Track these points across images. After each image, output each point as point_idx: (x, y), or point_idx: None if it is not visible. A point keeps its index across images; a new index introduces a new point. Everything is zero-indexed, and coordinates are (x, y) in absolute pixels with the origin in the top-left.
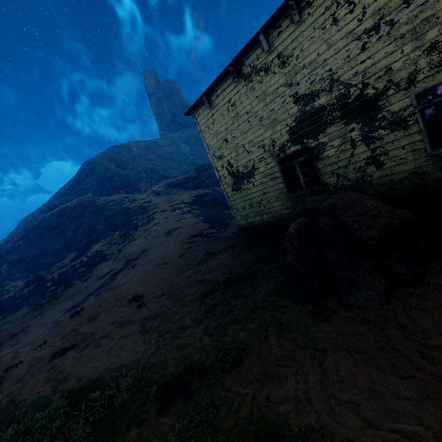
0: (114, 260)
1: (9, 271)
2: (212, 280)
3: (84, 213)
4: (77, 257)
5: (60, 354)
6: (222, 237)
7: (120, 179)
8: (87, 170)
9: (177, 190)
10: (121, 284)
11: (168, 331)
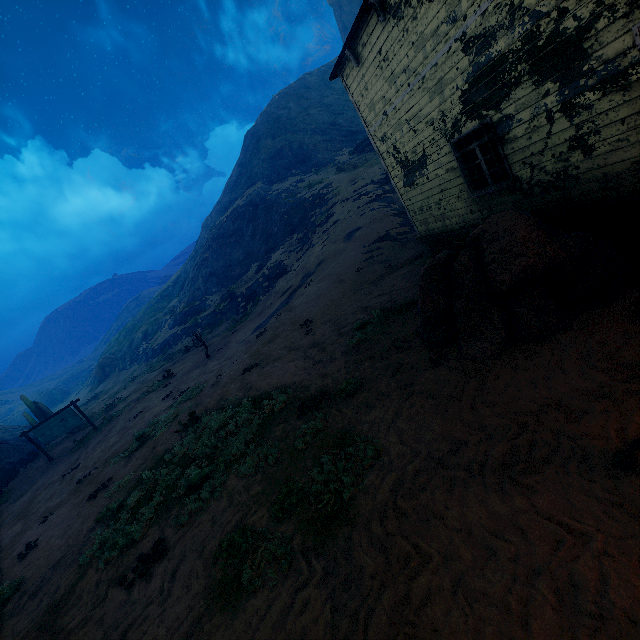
0: (293, 274)
1: (205, 286)
2: (375, 309)
3: (257, 212)
4: (259, 269)
5: (248, 370)
6: (414, 240)
7: (291, 153)
8: (251, 147)
9: (368, 158)
10: (296, 305)
11: (320, 360)
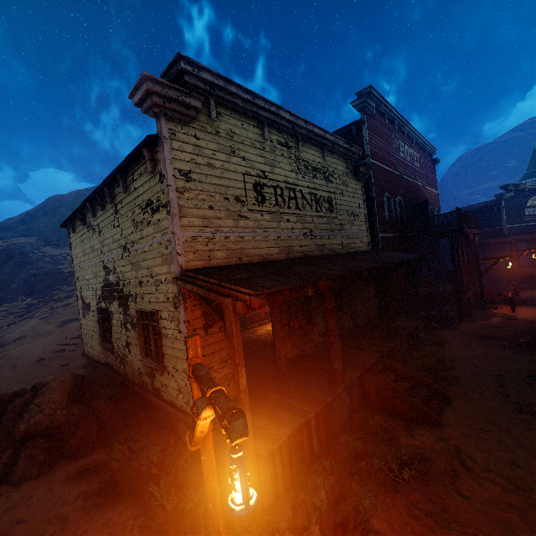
0: None
1: None
2: None
3: (8, 262)
4: None
5: None
6: None
7: None
8: (49, 207)
9: None
10: None
11: None
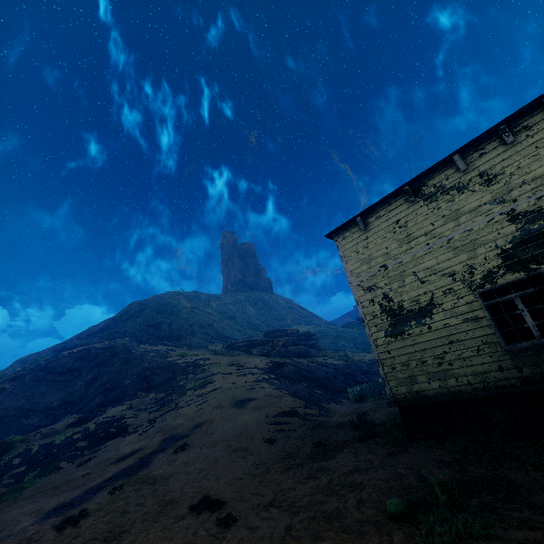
0: (142, 435)
1: None
2: (382, 486)
3: (113, 359)
4: (78, 422)
5: None
6: (330, 423)
7: (169, 328)
8: (133, 311)
9: (242, 353)
10: (163, 473)
11: None
